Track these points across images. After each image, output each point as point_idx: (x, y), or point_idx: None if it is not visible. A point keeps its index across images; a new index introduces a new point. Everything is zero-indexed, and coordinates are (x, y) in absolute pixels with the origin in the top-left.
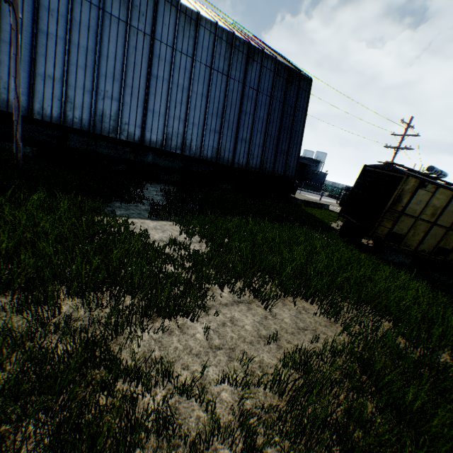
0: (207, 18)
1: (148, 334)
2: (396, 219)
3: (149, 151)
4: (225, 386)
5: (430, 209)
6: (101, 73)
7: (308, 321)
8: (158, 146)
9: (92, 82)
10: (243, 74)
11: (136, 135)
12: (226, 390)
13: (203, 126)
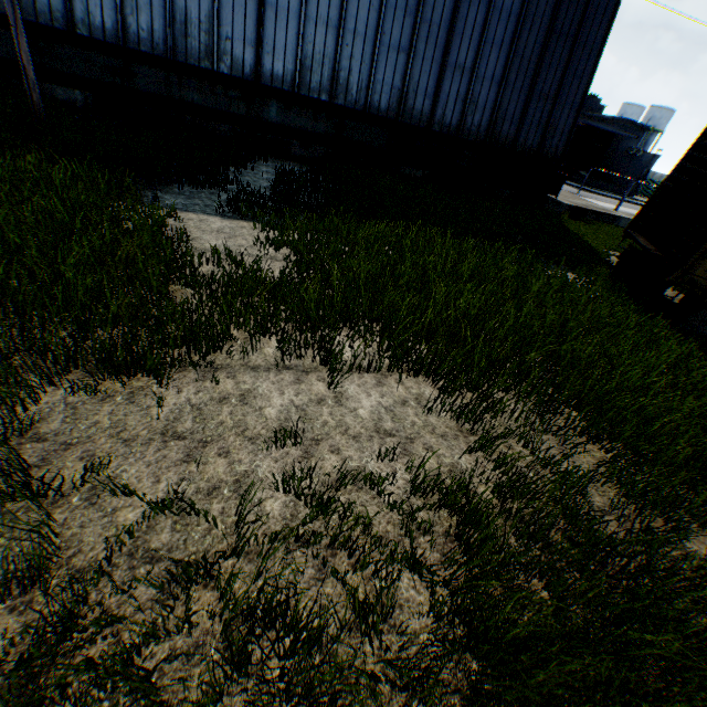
0: None
1: (63, 394)
2: None
3: (271, 97)
4: (136, 503)
5: None
6: None
7: (410, 422)
8: (287, 86)
9: None
10: None
11: (246, 64)
12: (132, 509)
13: (375, 38)
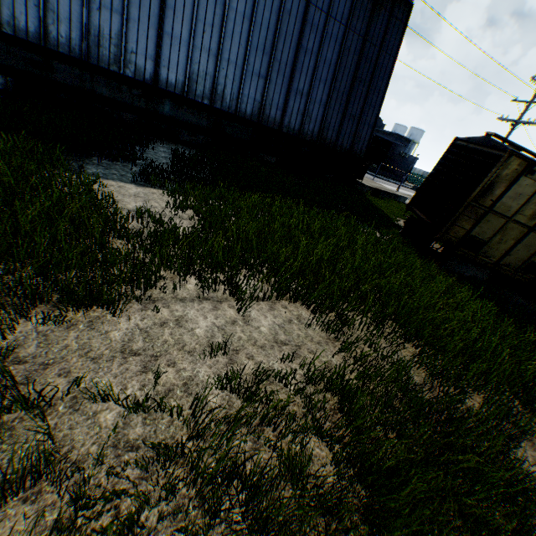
0: None
1: (33, 324)
2: (479, 218)
3: (166, 97)
4: (111, 406)
5: (532, 207)
6: None
7: (296, 334)
8: (178, 91)
9: None
10: None
11: (147, 72)
12: (109, 411)
13: (243, 66)
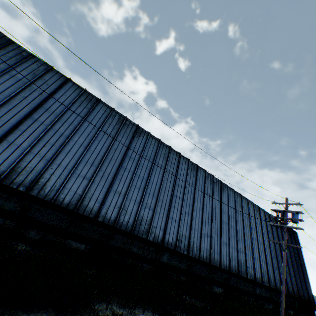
0: (260, 207)
1: None
2: None
3: (257, 284)
4: None
5: None
6: (238, 238)
7: None
8: (260, 280)
9: (236, 243)
10: (276, 232)
11: (252, 274)
12: None
13: (271, 264)
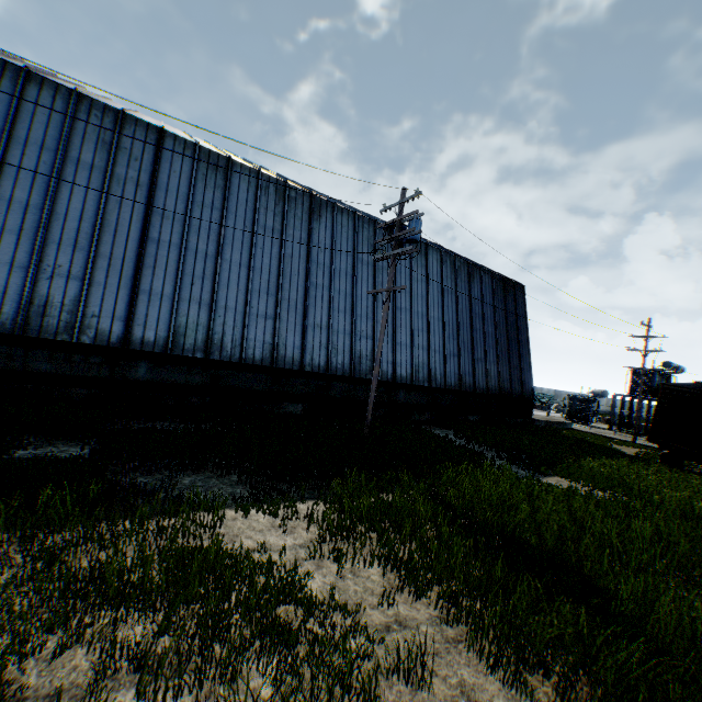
0: (432, 246)
1: None
2: None
3: (400, 388)
4: None
5: None
6: (357, 313)
7: None
8: (408, 381)
9: (350, 324)
10: (467, 292)
11: (388, 373)
12: None
13: (443, 351)
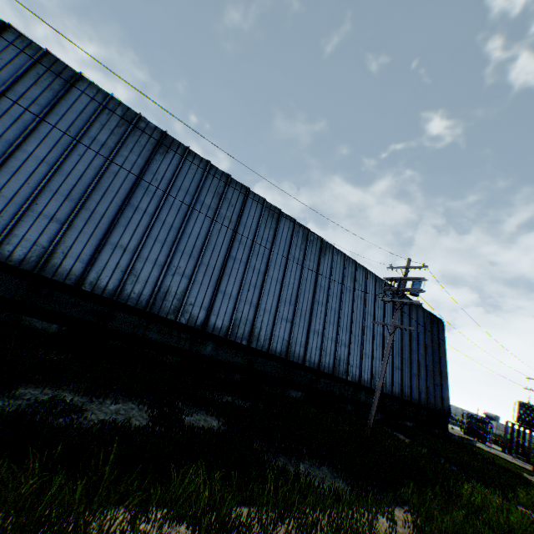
0: (388, 283)
1: None
2: None
3: (363, 389)
4: None
5: None
6: (340, 326)
7: None
8: (368, 384)
9: (336, 333)
10: (408, 320)
11: (356, 375)
12: None
13: (391, 364)
